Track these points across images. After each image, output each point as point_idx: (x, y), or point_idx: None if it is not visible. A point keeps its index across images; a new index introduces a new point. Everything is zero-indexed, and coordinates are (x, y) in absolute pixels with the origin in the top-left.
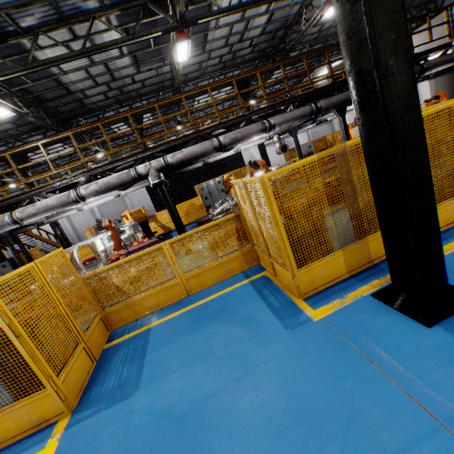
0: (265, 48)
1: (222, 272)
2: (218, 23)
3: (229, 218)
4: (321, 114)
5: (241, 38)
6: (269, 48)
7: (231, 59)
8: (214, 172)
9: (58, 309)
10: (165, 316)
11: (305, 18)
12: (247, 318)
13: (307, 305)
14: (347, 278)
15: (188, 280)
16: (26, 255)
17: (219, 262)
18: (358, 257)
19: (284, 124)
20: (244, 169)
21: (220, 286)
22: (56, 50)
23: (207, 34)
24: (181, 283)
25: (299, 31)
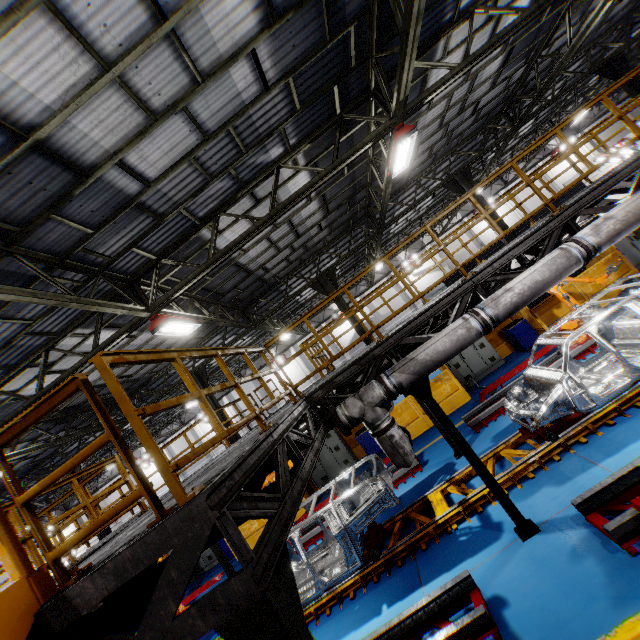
0: None
1: None
2: None
3: None
4: None
5: None
6: None
7: (593, 30)
8: None
9: None
10: None
11: None
12: None
13: None
14: None
15: None
16: None
17: None
18: None
19: None
20: None
21: None
22: (453, 57)
23: None
24: None
25: None
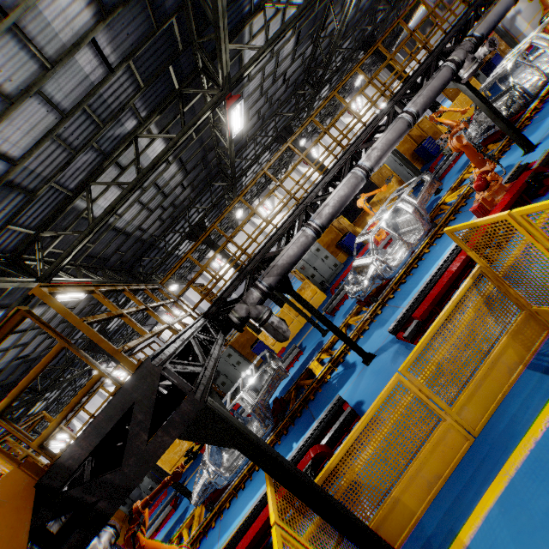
0: None
1: None
2: None
3: None
4: None
5: None
6: None
7: (352, 18)
8: None
9: None
10: None
11: None
12: None
13: None
14: None
15: None
16: (251, 328)
17: None
18: None
19: None
20: (418, 126)
21: None
22: (258, 39)
23: None
24: None
25: None
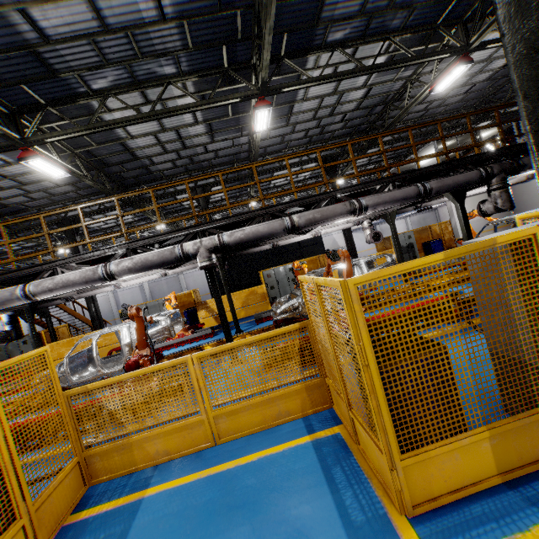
0: (359, 124)
1: (271, 413)
2: (306, 94)
3: (291, 330)
4: (427, 199)
5: (332, 112)
6: (364, 124)
7: (319, 133)
8: (286, 257)
9: (0, 452)
10: (171, 478)
11: (409, 93)
12: (300, 533)
13: (419, 538)
14: (499, 486)
15: (218, 419)
16: (50, 333)
17: (269, 396)
18: (519, 446)
19: (379, 206)
20: (323, 257)
21: (266, 437)
22: (126, 113)
23: (293, 105)
24: (207, 422)
25: (401, 108)
